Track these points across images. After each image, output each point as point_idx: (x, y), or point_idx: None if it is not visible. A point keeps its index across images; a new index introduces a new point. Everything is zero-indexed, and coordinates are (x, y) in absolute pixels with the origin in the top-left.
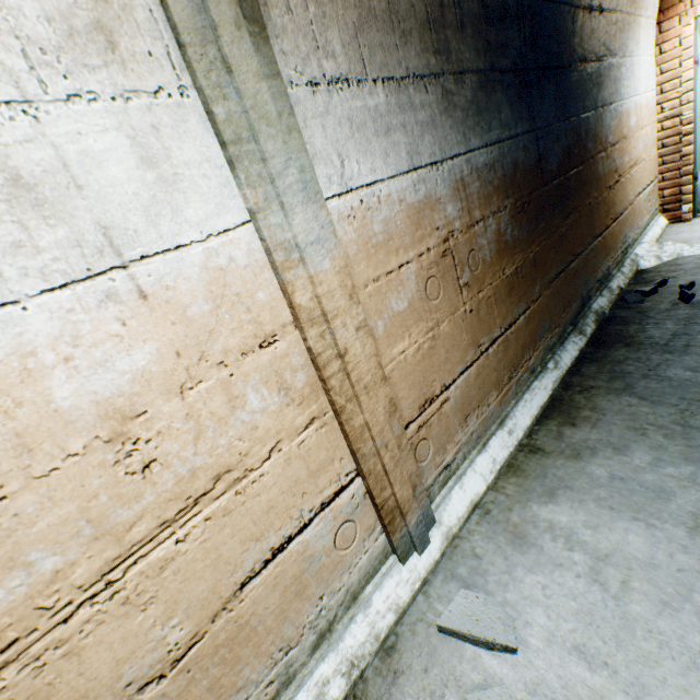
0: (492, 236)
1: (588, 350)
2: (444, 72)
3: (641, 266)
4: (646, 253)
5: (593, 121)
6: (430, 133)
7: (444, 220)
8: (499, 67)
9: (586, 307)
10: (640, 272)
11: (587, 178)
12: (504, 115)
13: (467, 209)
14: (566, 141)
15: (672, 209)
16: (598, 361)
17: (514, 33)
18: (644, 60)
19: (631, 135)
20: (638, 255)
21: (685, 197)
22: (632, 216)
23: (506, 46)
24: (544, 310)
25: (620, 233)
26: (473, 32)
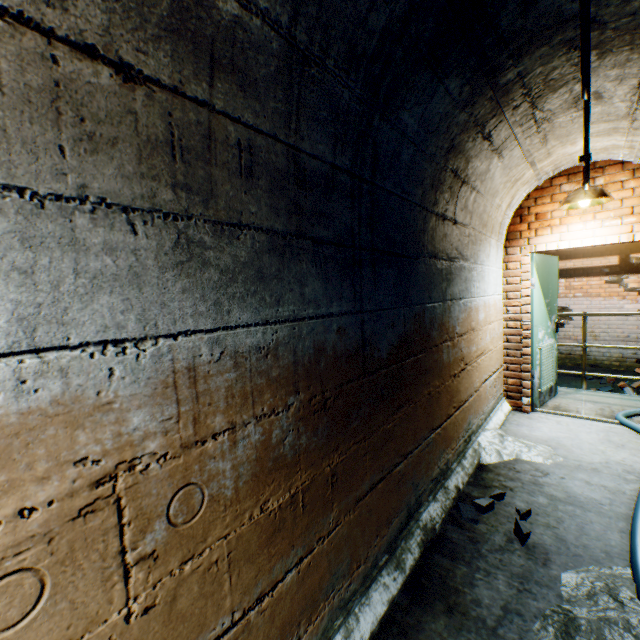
0: (250, 452)
1: (403, 601)
2: (194, 215)
3: (483, 459)
4: (489, 444)
5: (440, 311)
6: (120, 292)
7: (114, 439)
8: (313, 234)
9: (414, 520)
10: (481, 467)
11: (429, 366)
12: (312, 288)
13: (194, 414)
14: (405, 327)
15: (514, 397)
16: (408, 637)
17: (345, 208)
18: (494, 270)
19: (480, 327)
20: (481, 444)
21: (525, 390)
22: (478, 401)
23: (331, 217)
24: (342, 543)
25: (464, 420)
26: (272, 186)
